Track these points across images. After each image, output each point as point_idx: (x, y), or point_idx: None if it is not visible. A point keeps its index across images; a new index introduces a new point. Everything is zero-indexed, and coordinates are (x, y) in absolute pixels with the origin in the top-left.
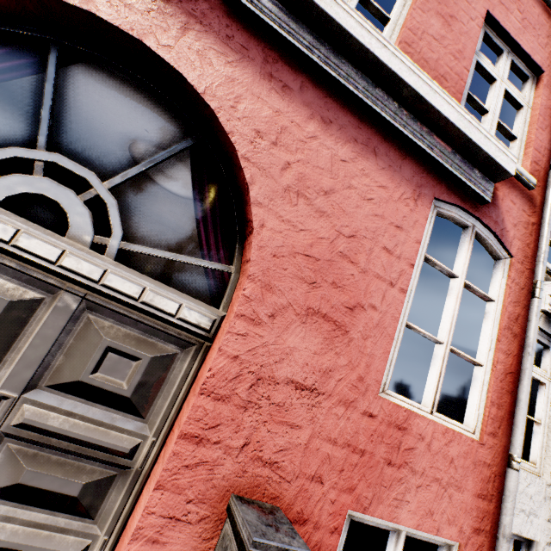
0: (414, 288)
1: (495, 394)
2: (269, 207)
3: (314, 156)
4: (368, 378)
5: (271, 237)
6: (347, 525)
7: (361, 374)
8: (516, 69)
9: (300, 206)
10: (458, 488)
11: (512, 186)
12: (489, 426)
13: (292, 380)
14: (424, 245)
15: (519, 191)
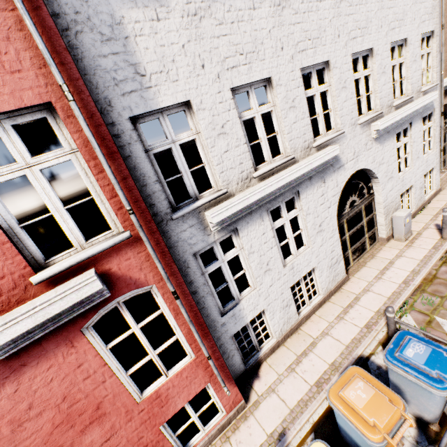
0: (117, 364)
1: (190, 340)
2: (18, 443)
3: (1, 410)
4: (129, 408)
5: (35, 444)
6: (165, 424)
7: (125, 411)
8: (27, 121)
9: (28, 425)
10: (196, 378)
11: (118, 251)
12: (195, 351)
13: (102, 443)
14: (102, 348)
15: (126, 246)
